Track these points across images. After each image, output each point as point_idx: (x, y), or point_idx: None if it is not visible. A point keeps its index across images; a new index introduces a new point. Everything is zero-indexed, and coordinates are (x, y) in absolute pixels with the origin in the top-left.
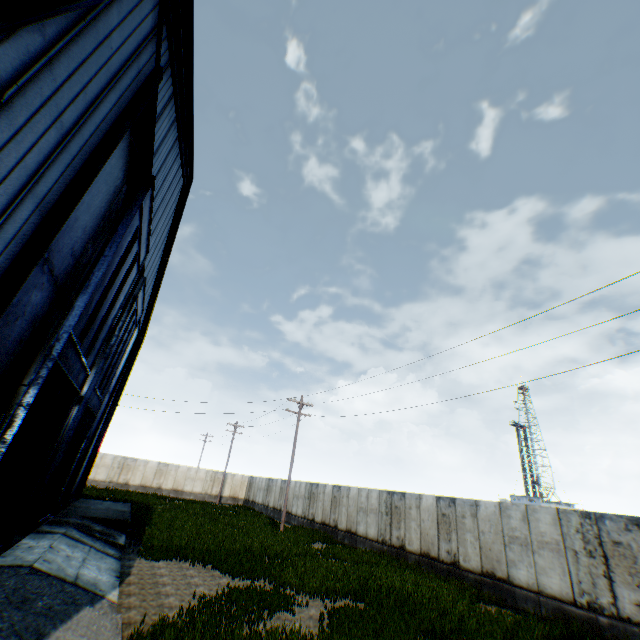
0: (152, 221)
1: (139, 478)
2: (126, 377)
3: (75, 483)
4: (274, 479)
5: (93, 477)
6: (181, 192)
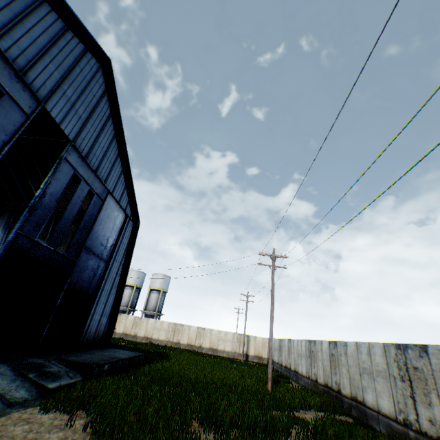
0: (33, 69)
1: (186, 339)
2: (130, 253)
3: (83, 332)
4: (282, 339)
5: (157, 337)
6: (104, 76)
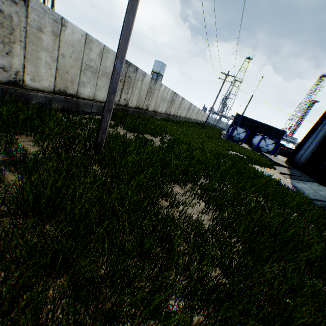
0: None
1: None
2: None
3: None
4: None
5: None
6: None
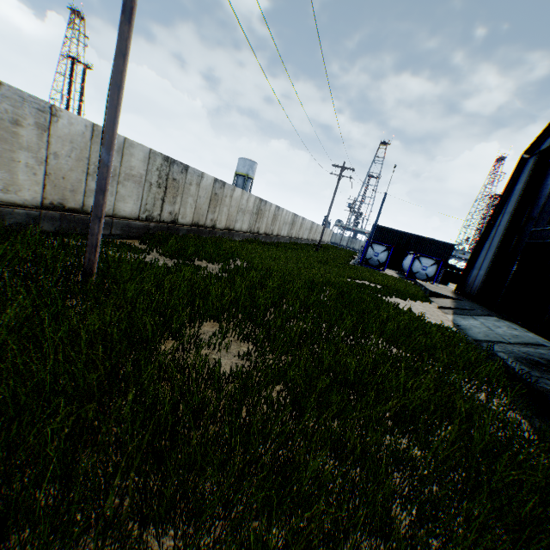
0: None
1: None
2: None
3: None
4: None
5: None
6: None
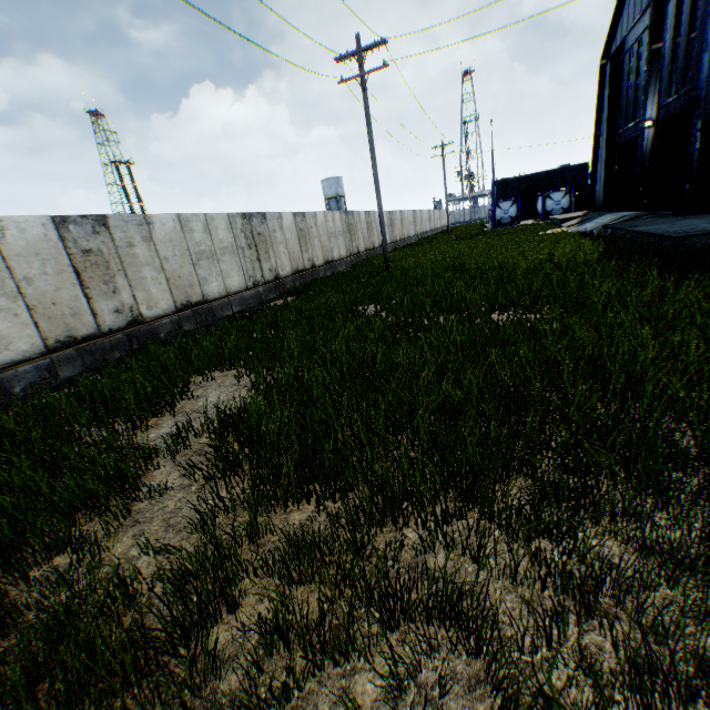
0: None
1: None
2: None
3: None
4: None
5: None
6: None
